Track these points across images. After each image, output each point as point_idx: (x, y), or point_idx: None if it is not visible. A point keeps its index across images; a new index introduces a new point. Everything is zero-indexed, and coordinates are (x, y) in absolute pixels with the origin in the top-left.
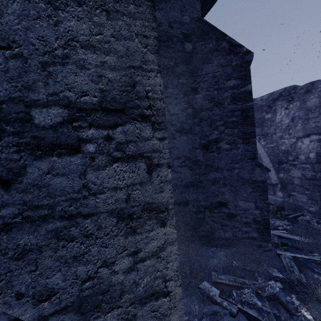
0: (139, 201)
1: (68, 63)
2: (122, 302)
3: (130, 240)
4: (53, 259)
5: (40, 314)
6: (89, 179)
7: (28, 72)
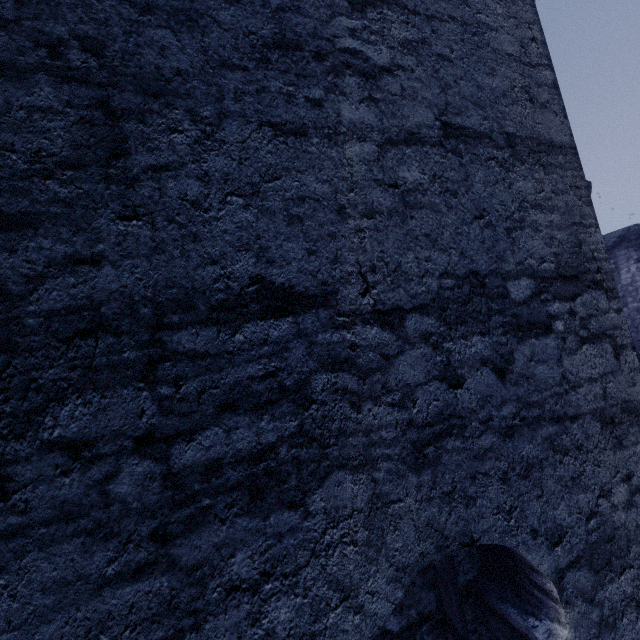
0: (616, 399)
1: (524, 227)
2: (631, 559)
3: (619, 457)
4: (554, 480)
5: (556, 565)
6: (565, 367)
7: (498, 241)
